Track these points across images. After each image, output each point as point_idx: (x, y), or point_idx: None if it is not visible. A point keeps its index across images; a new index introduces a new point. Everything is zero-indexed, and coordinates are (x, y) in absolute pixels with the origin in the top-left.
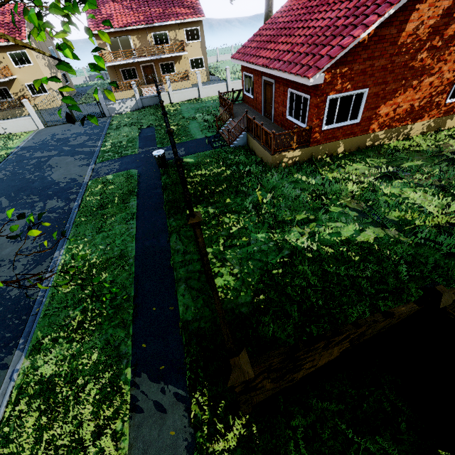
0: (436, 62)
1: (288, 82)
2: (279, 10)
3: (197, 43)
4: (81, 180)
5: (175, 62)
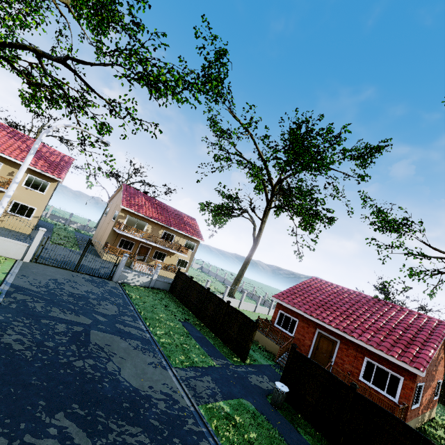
0: (435, 373)
1: (365, 352)
2: (303, 283)
3: (190, 251)
4: (182, 400)
5: (168, 255)
